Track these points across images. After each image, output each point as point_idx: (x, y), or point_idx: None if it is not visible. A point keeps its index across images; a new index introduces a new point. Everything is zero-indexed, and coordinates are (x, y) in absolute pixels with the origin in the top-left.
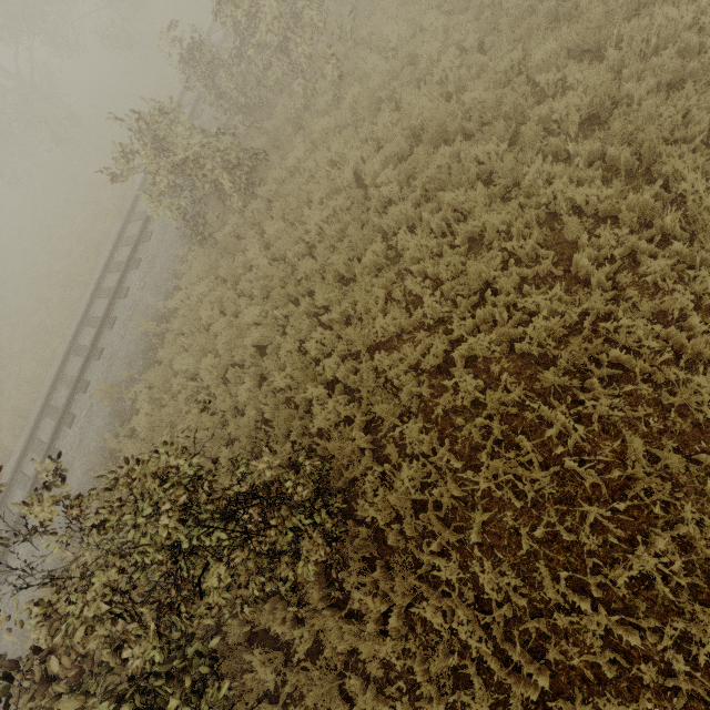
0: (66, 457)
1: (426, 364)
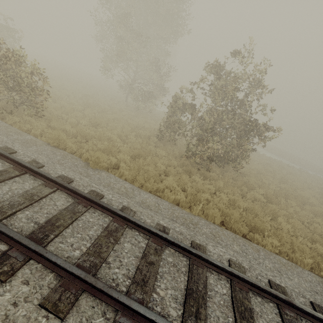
0: (131, 203)
1: (140, 127)
